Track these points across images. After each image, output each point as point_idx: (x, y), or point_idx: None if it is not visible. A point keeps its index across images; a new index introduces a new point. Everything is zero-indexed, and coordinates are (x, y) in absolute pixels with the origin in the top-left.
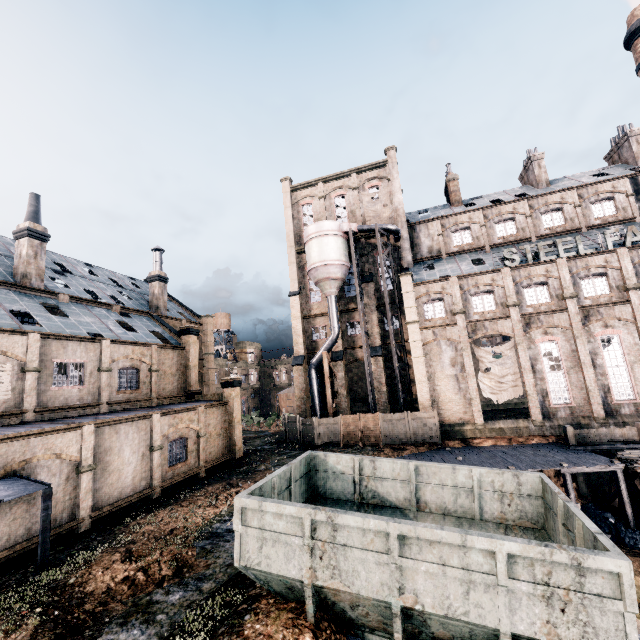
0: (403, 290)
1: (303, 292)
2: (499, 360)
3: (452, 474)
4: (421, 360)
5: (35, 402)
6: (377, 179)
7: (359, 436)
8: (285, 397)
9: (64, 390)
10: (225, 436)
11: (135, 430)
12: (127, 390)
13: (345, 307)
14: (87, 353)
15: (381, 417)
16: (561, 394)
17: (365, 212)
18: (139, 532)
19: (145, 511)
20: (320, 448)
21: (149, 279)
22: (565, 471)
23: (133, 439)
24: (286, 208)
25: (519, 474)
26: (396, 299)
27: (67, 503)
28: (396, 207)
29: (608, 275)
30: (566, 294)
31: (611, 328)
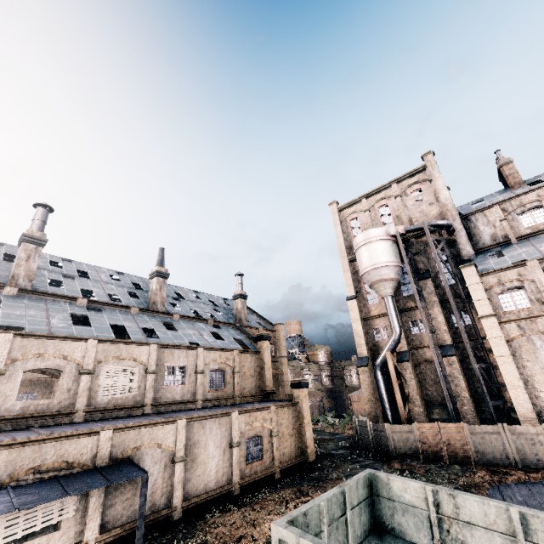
0: (467, 282)
1: (359, 295)
2: None
3: None
4: (508, 359)
5: (152, 397)
6: (418, 183)
7: (442, 450)
8: (356, 398)
9: (171, 388)
10: (297, 437)
11: (217, 426)
12: (216, 389)
13: (404, 306)
14: (187, 358)
15: (467, 428)
16: None
17: (411, 214)
18: (213, 532)
19: (224, 508)
20: (396, 460)
21: (234, 297)
22: None
23: (216, 434)
24: (336, 226)
25: None
26: (461, 293)
27: (164, 490)
28: (443, 203)
29: None
30: None
31: None
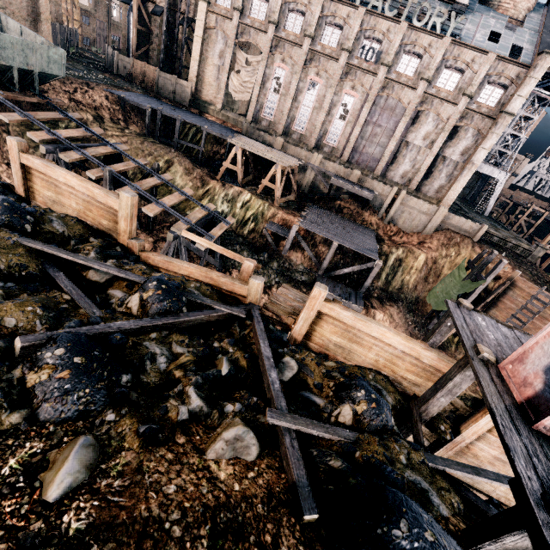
0: None
1: None
2: (248, 68)
3: (35, 38)
4: (199, 41)
5: None
6: None
7: (139, 78)
8: None
9: None
10: (33, 25)
11: None
12: None
13: None
14: None
15: (158, 72)
16: (271, 111)
17: None
18: None
19: None
20: (109, 73)
21: None
22: (203, 129)
23: None
24: None
25: (56, 47)
26: None
27: None
28: None
29: (343, 30)
30: (308, 32)
31: (319, 77)
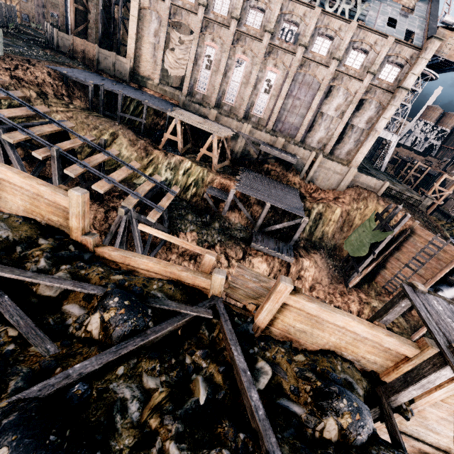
0: None
1: None
2: (181, 46)
3: None
4: (135, 20)
5: None
6: None
7: (80, 55)
8: None
9: None
10: None
11: None
12: None
13: None
14: None
15: (97, 49)
16: (203, 85)
17: None
18: None
19: None
20: (50, 49)
21: None
22: (144, 103)
23: None
24: None
25: None
26: None
27: None
28: None
29: (265, 14)
30: (234, 14)
31: (246, 55)
